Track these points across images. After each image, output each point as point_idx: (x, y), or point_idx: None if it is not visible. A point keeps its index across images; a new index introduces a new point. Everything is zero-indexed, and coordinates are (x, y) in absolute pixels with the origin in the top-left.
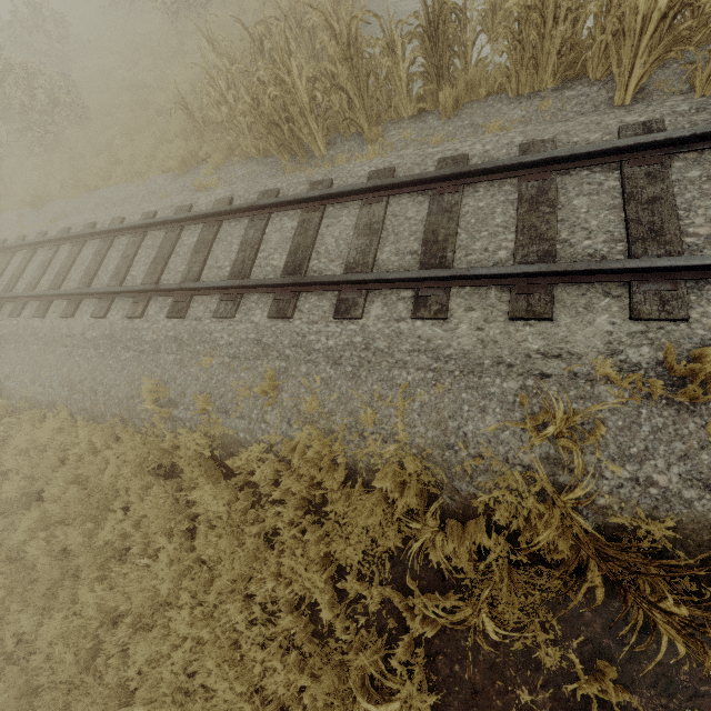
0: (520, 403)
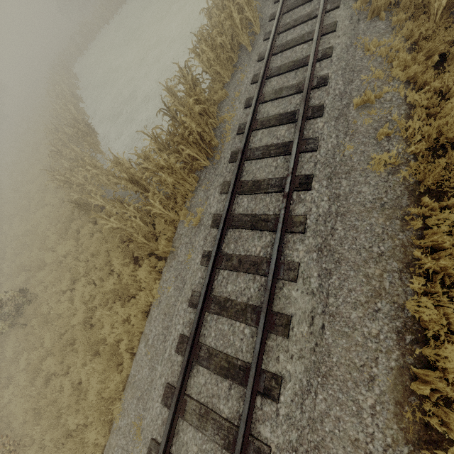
0: (370, 20)
